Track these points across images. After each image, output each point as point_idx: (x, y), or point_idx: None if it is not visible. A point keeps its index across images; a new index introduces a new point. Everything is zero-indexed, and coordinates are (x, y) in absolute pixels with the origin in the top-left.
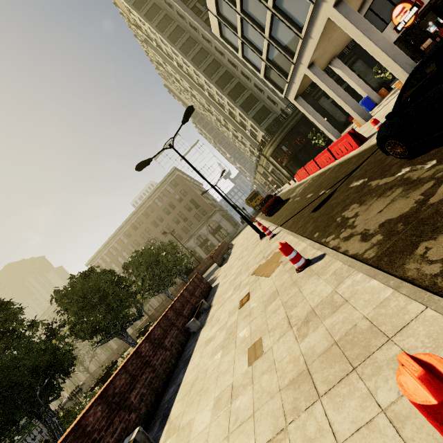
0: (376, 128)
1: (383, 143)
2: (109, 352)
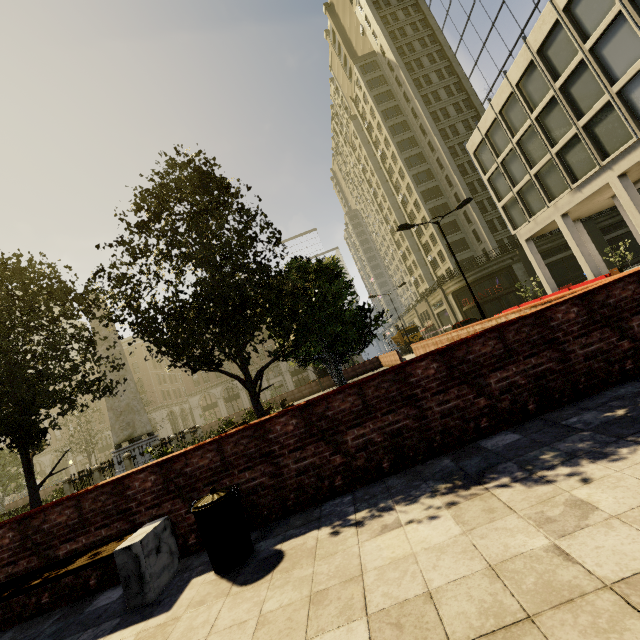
0: None
1: None
2: None
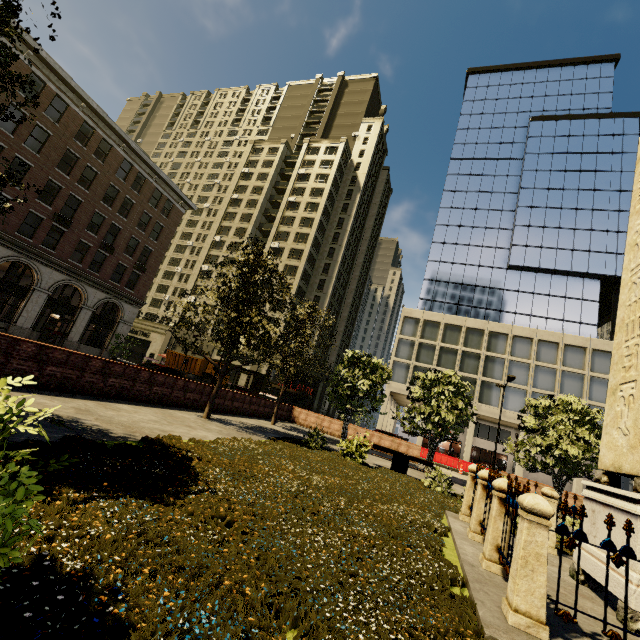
0: None
1: None
2: None
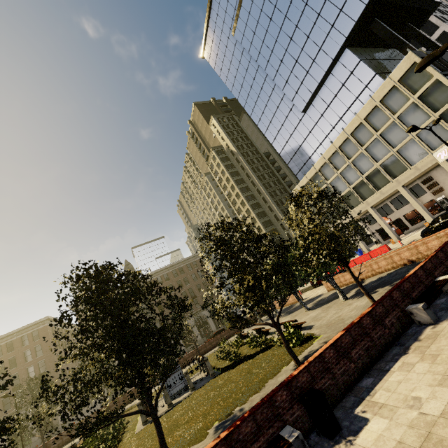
0: (400, 243)
1: (424, 233)
2: (29, 442)
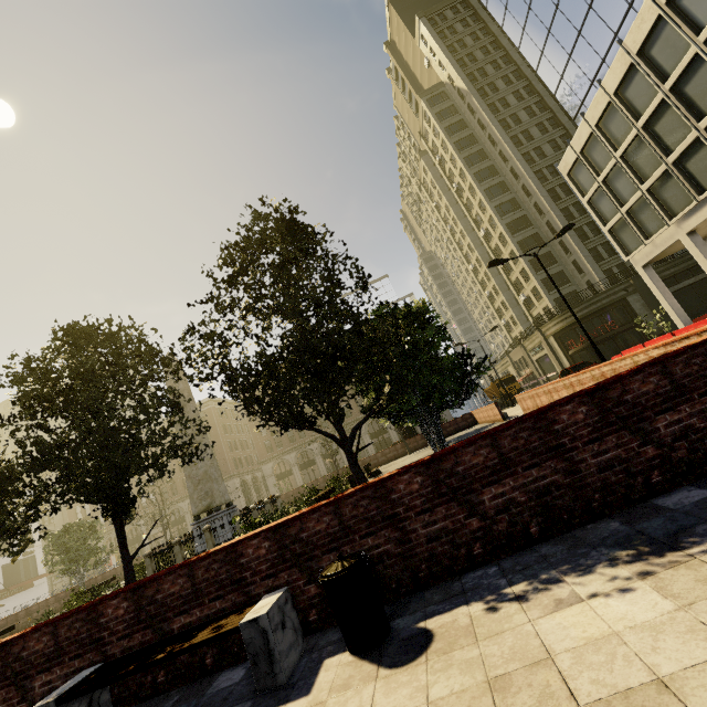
0: None
1: None
2: None
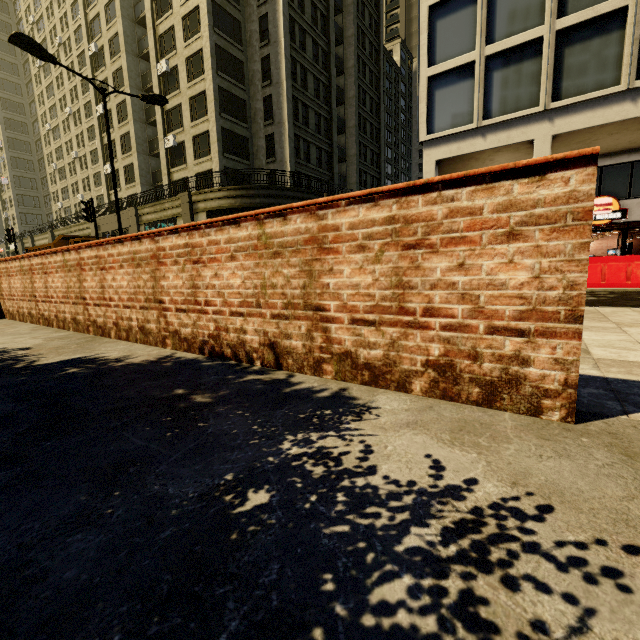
0: None
1: None
2: None
